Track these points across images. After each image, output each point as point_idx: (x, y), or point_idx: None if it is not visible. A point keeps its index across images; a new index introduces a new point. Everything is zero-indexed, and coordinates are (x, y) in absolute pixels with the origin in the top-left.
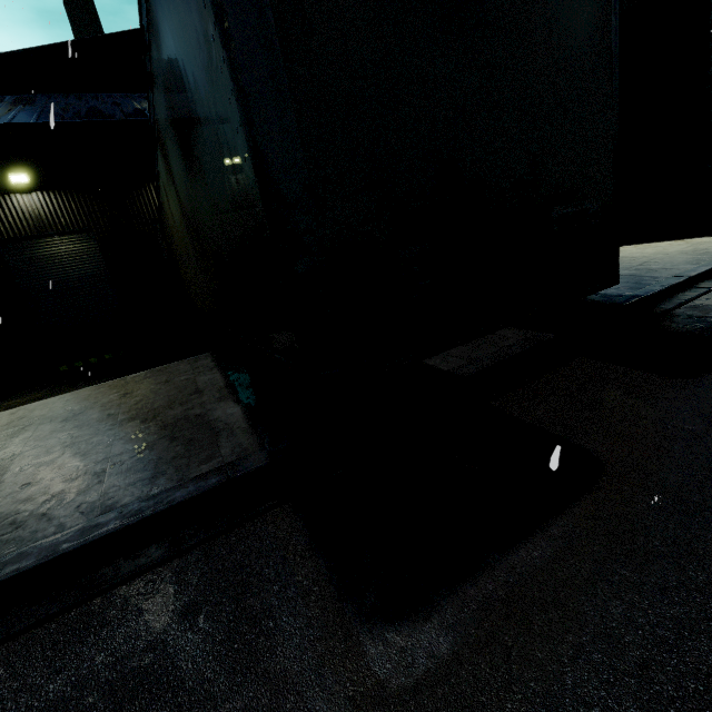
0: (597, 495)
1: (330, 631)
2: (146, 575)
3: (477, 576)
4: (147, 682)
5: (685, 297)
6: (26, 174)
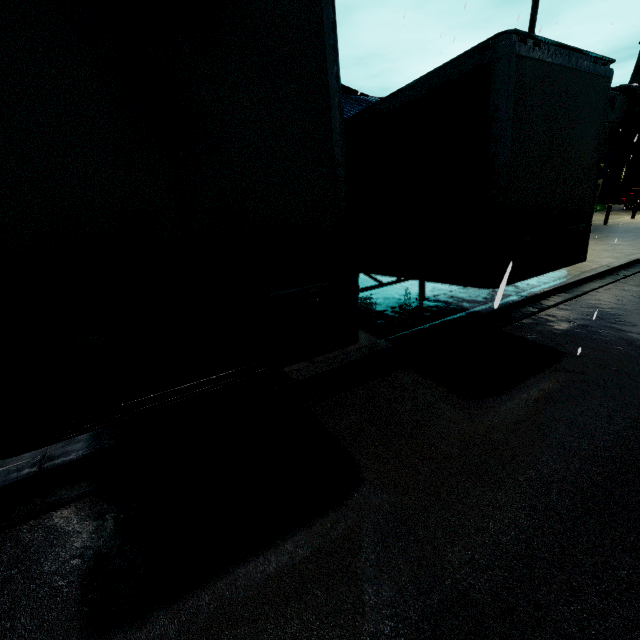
0: (341, 512)
1: (54, 635)
2: None
3: (203, 587)
4: None
5: (517, 316)
6: None
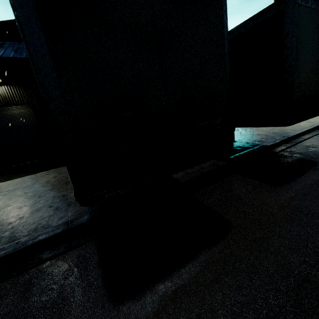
0: (225, 241)
1: (97, 304)
2: (23, 273)
3: (165, 279)
4: None
5: (285, 146)
6: None
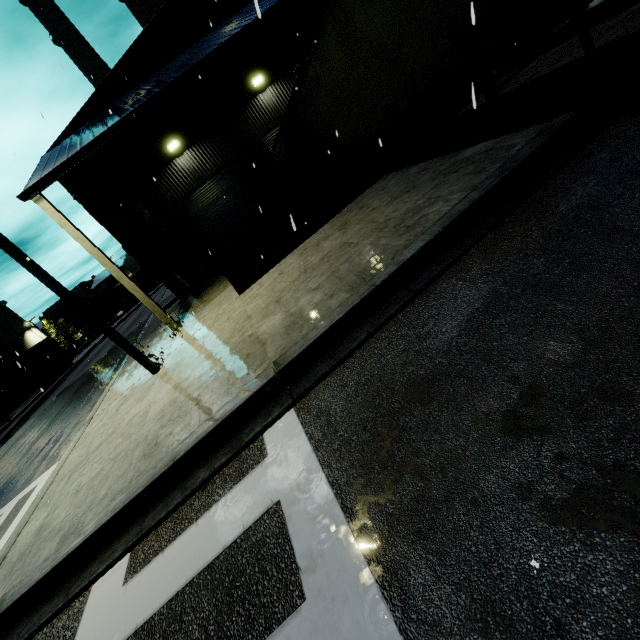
0: None
1: None
2: (546, 184)
3: None
4: (639, 169)
5: None
6: (175, 140)
